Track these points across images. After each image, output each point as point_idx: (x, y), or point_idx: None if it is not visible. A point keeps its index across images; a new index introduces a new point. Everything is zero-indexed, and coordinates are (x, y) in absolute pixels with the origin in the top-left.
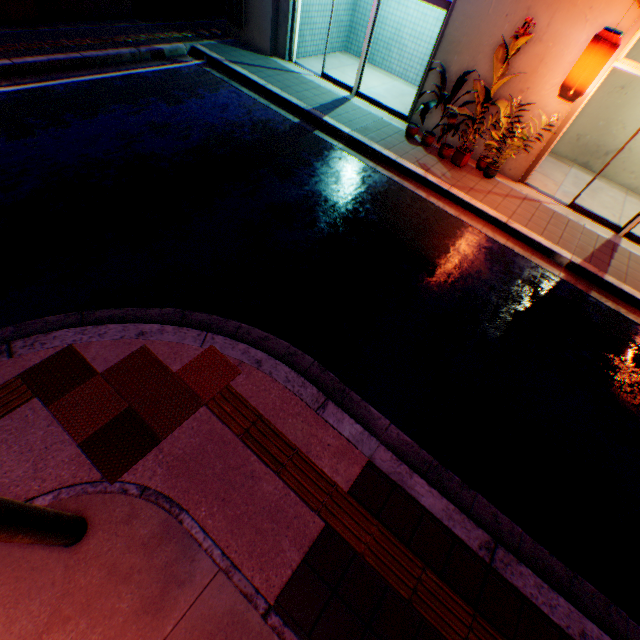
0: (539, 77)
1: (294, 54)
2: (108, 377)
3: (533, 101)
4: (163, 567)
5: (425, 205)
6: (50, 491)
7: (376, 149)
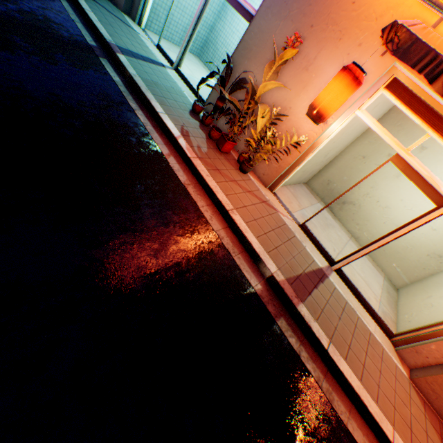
0: (301, 101)
1: (144, 21)
2: None
3: (292, 120)
4: None
5: (158, 159)
6: None
7: (148, 96)
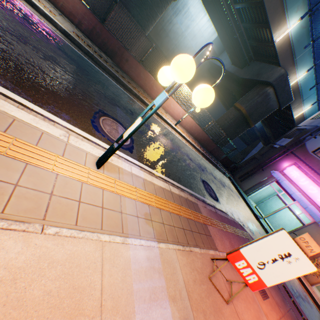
0: None
1: (249, 196)
2: None
3: None
4: (281, 295)
5: None
6: None
7: None
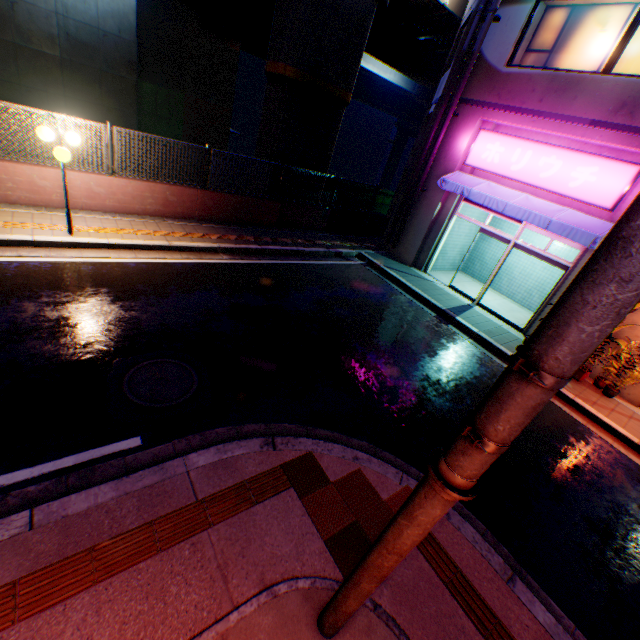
0: None
1: (428, 268)
2: (337, 487)
3: None
4: None
5: (552, 406)
6: (307, 575)
7: (501, 349)
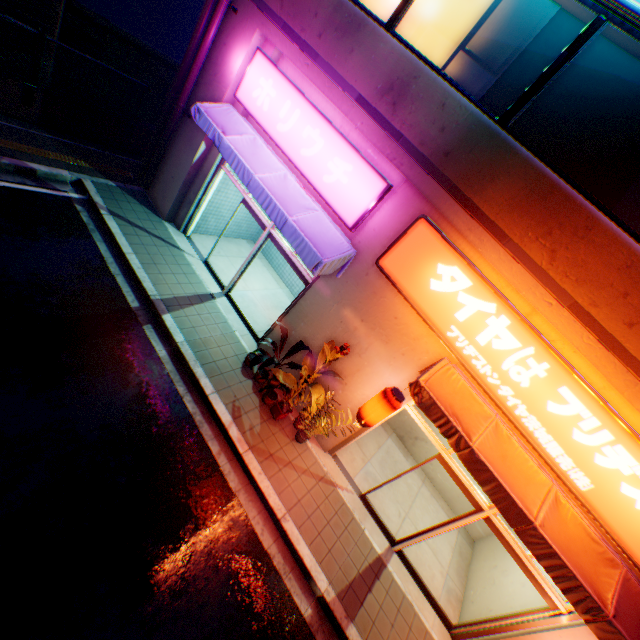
0: (356, 380)
1: (190, 230)
2: None
3: (349, 395)
4: None
5: (209, 465)
6: None
7: (197, 373)
